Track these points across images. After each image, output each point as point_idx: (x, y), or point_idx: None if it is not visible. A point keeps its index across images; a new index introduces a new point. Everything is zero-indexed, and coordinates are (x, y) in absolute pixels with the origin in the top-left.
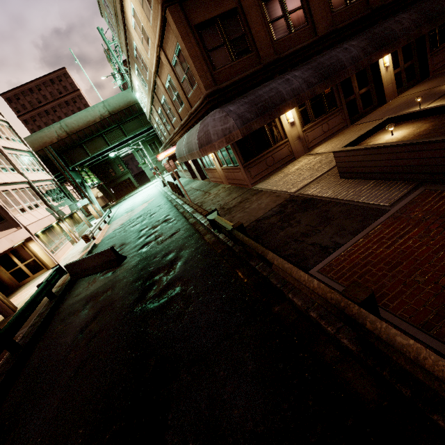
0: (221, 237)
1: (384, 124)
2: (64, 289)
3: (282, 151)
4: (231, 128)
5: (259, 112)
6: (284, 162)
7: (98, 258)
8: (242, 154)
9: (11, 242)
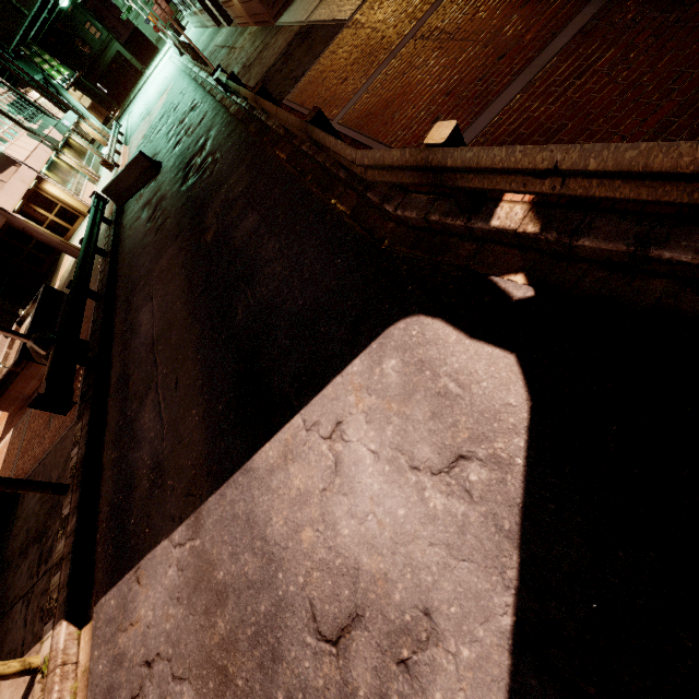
0: (239, 102)
1: None
2: (116, 216)
3: None
4: None
5: None
6: None
7: (132, 170)
8: None
9: (24, 183)
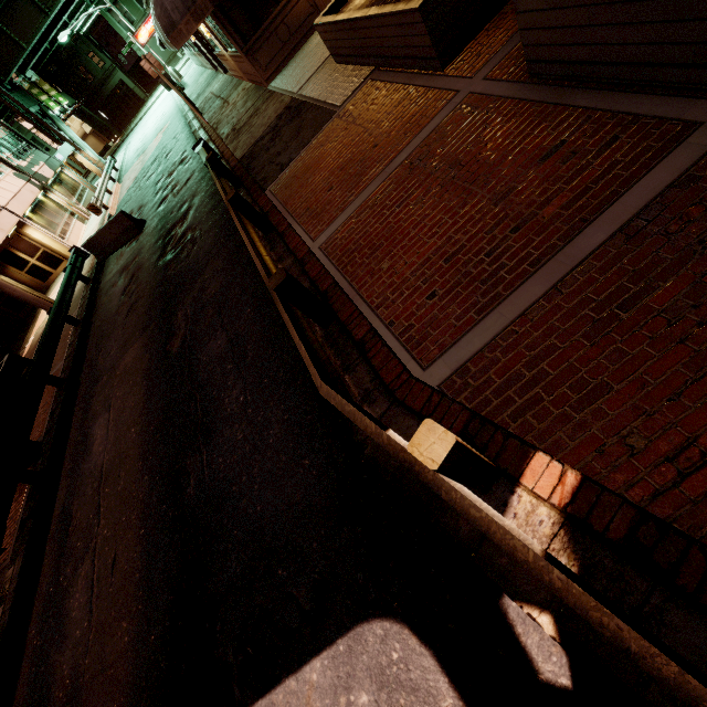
0: None
1: None
2: (96, 272)
3: (299, 9)
4: None
5: None
6: (307, 29)
7: (113, 228)
8: (236, 30)
9: (1, 231)
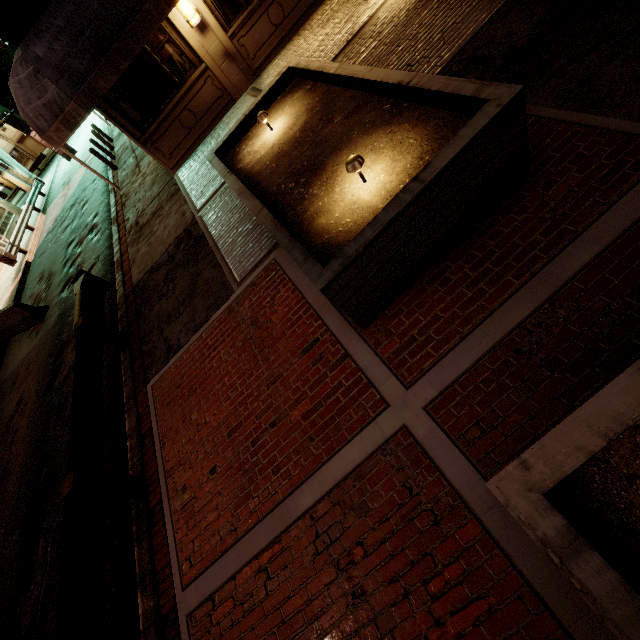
0: (118, 296)
1: (286, 81)
2: None
3: (204, 93)
4: (58, 100)
5: (96, 51)
6: (216, 112)
7: (10, 316)
8: (129, 121)
9: None
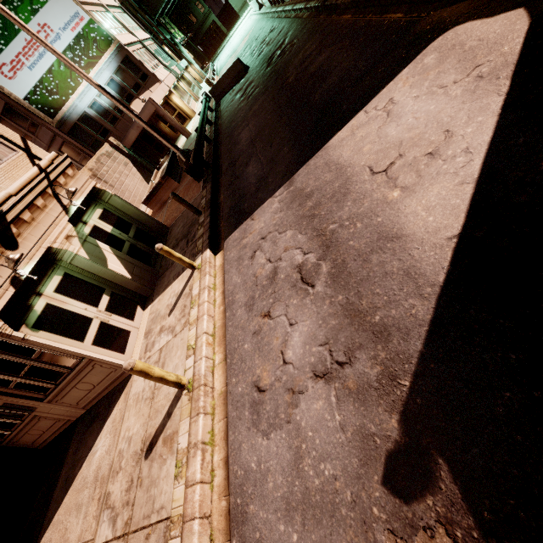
0: (312, 5)
1: None
2: (215, 107)
3: None
4: None
5: None
6: None
7: (230, 73)
8: None
9: (163, 91)
